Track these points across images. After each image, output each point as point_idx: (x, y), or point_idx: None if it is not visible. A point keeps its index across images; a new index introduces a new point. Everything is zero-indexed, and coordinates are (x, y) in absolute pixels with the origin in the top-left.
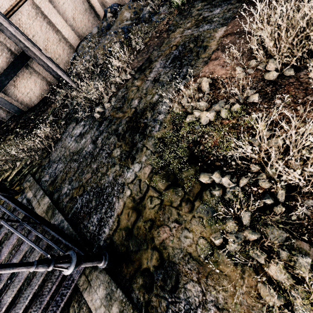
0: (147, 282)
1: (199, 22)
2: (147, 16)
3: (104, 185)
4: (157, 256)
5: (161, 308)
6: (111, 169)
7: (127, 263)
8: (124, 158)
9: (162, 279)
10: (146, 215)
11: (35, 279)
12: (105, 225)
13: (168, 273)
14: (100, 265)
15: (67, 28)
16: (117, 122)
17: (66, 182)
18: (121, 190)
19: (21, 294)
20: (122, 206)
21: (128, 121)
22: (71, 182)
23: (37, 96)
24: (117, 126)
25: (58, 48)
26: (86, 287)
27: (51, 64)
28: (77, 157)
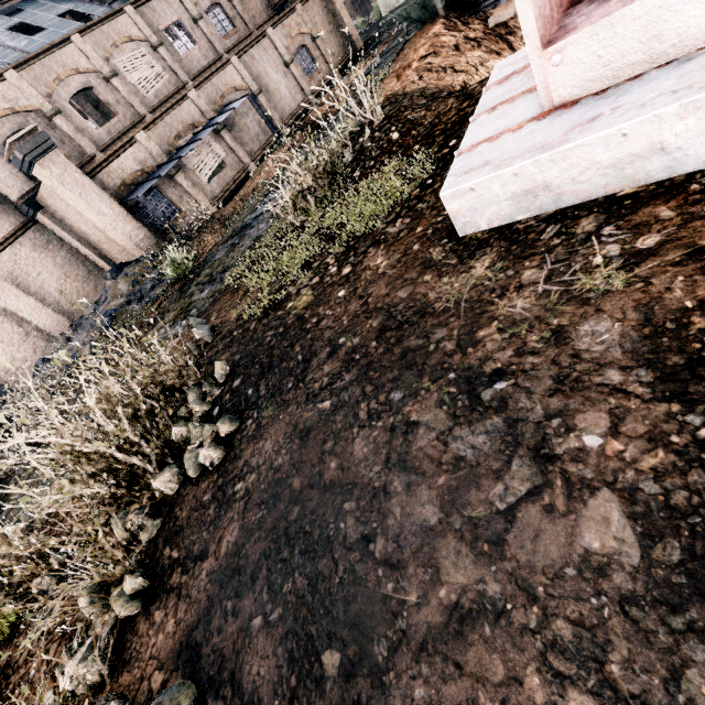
0: None
1: (181, 313)
2: (148, 289)
3: None
4: None
5: None
6: None
7: None
8: None
9: None
10: None
11: None
12: None
13: None
14: None
15: (44, 311)
16: None
17: None
18: None
19: None
20: None
21: None
22: None
23: None
24: None
25: (22, 349)
26: None
27: None
28: None
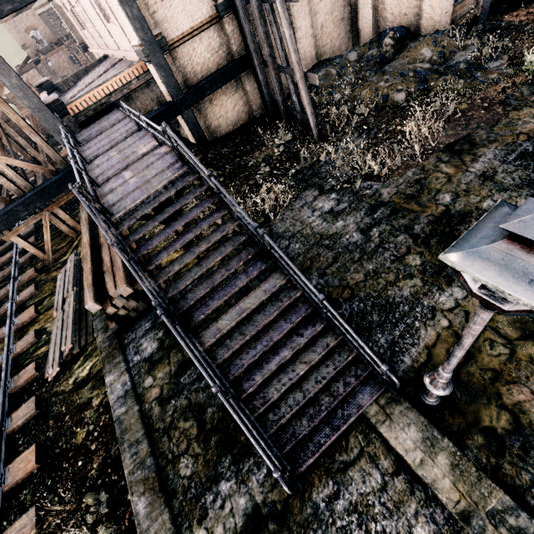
0: (494, 444)
1: None
2: (463, 67)
3: (394, 299)
4: (508, 418)
5: (520, 480)
6: (405, 281)
7: (453, 412)
8: (431, 273)
9: (521, 448)
10: (484, 362)
11: (309, 385)
12: (404, 352)
13: (532, 443)
14: (432, 400)
15: (309, 39)
16: (409, 216)
17: (314, 272)
18: (429, 315)
19: (285, 395)
20: (433, 336)
21: (433, 221)
22: (324, 276)
23: (229, 124)
24: (409, 222)
25: None
26: (384, 420)
27: (305, 94)
28: (331, 243)
